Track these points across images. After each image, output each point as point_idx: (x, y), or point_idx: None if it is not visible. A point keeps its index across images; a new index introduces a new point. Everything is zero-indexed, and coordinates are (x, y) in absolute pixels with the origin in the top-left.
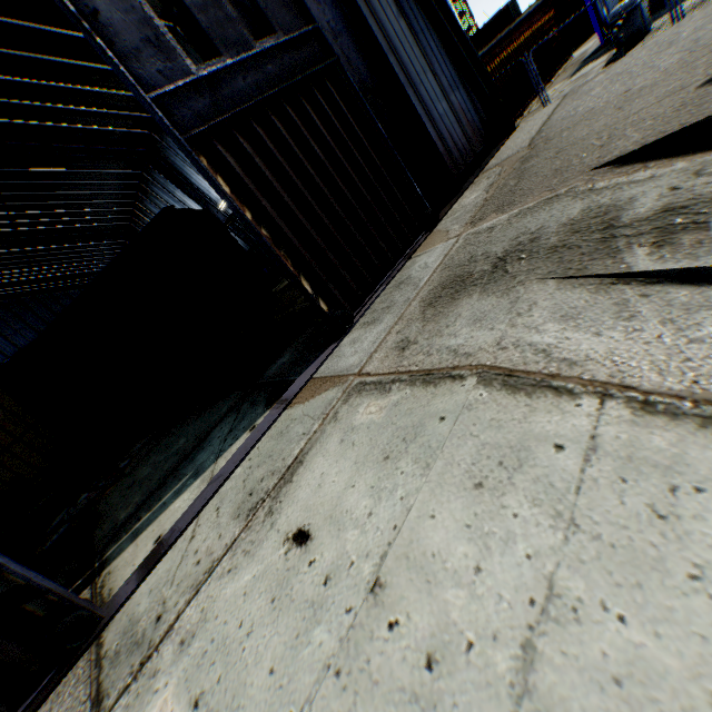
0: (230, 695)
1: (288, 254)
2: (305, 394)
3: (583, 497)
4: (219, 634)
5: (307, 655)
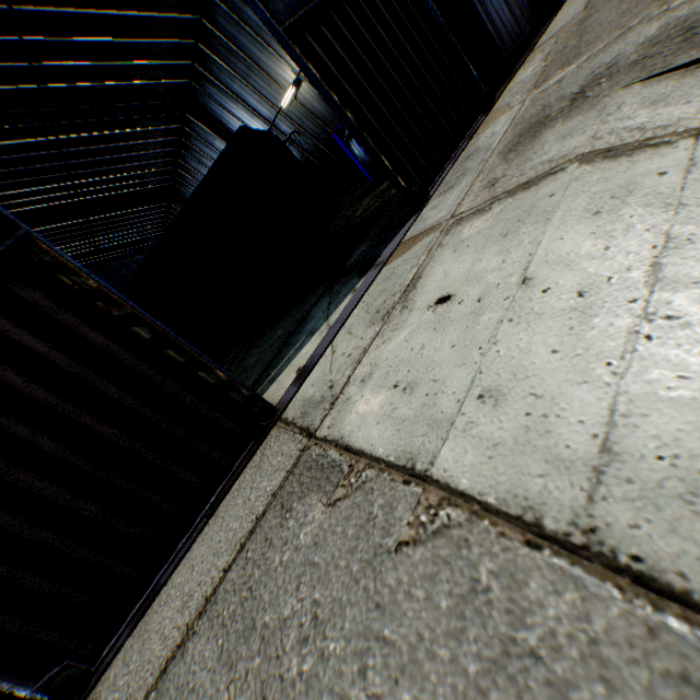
0: (424, 370)
1: (369, 136)
2: (399, 252)
3: (686, 191)
4: (395, 362)
5: (481, 328)
